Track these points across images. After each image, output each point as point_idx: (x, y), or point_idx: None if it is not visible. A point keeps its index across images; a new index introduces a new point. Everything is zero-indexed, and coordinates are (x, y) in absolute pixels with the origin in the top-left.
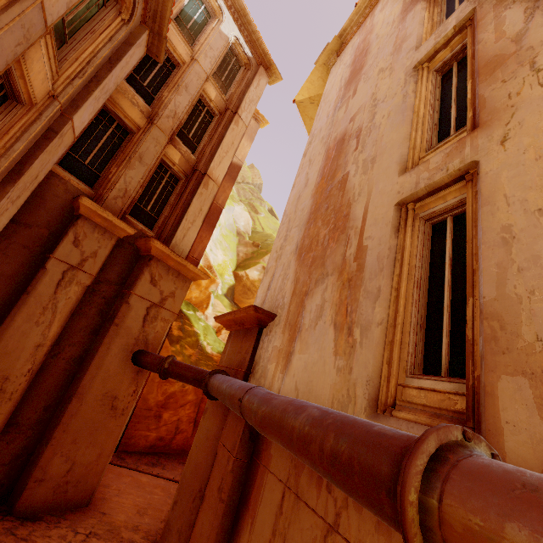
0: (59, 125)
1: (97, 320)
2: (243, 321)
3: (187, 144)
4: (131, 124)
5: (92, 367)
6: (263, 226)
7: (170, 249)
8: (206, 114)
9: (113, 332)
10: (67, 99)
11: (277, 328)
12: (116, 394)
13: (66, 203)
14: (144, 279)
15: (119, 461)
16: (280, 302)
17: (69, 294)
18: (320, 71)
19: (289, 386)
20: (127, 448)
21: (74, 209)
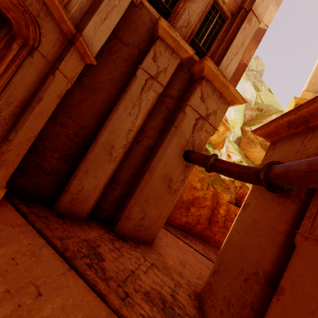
0: None
1: (163, 124)
2: (309, 117)
3: None
4: None
5: (159, 154)
6: (263, 100)
7: (219, 69)
8: None
9: (173, 131)
10: None
11: None
12: (172, 177)
13: (149, 30)
14: (196, 95)
15: (165, 227)
16: None
17: (148, 97)
18: None
19: None
20: (169, 221)
21: (154, 35)
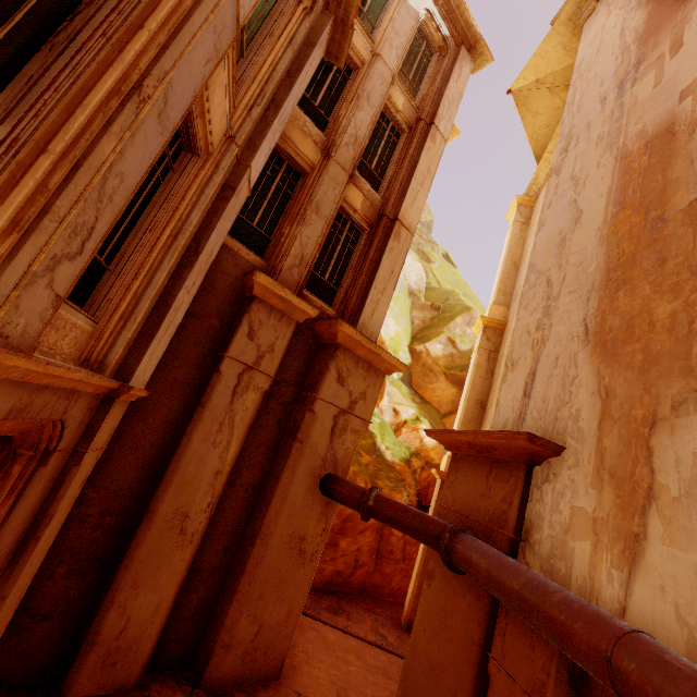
0: (236, 177)
1: (276, 433)
2: (489, 447)
3: (368, 180)
4: (304, 162)
5: (276, 499)
6: (438, 279)
7: (362, 334)
8: (391, 132)
9: (297, 451)
10: (243, 139)
11: (575, 474)
12: (304, 533)
13: (236, 281)
14: (330, 377)
15: None
16: (567, 425)
17: (246, 404)
18: (560, 34)
19: (654, 607)
20: None
21: (245, 288)
